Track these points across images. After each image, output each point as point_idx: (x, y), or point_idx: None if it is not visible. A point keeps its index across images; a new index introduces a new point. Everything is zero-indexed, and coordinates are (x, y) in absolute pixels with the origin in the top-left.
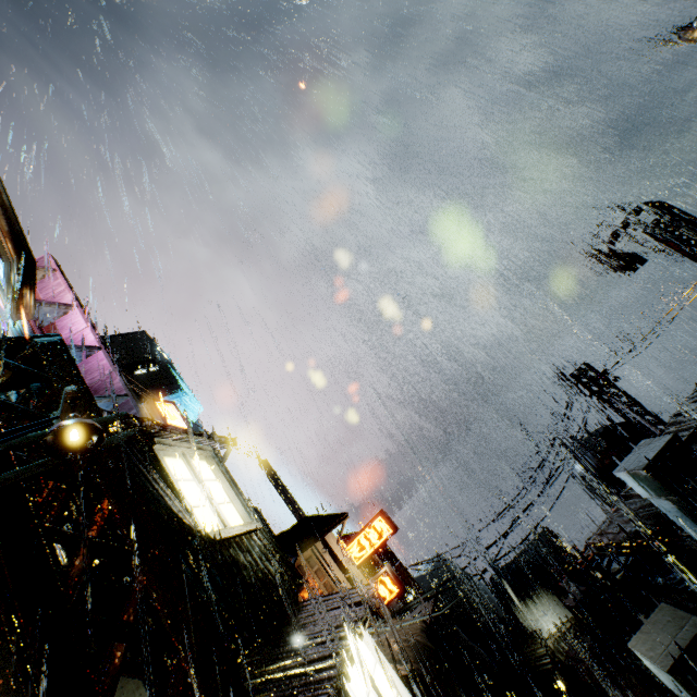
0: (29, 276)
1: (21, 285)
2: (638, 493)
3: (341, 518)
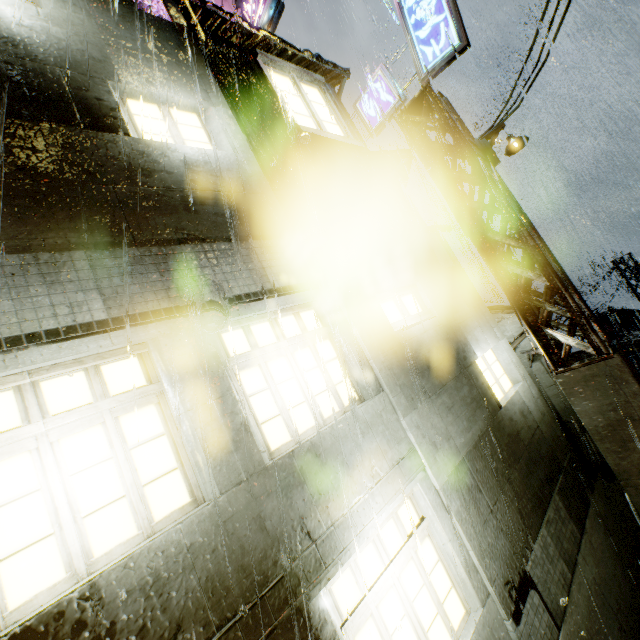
0: (459, 55)
1: (450, 61)
2: None
3: None
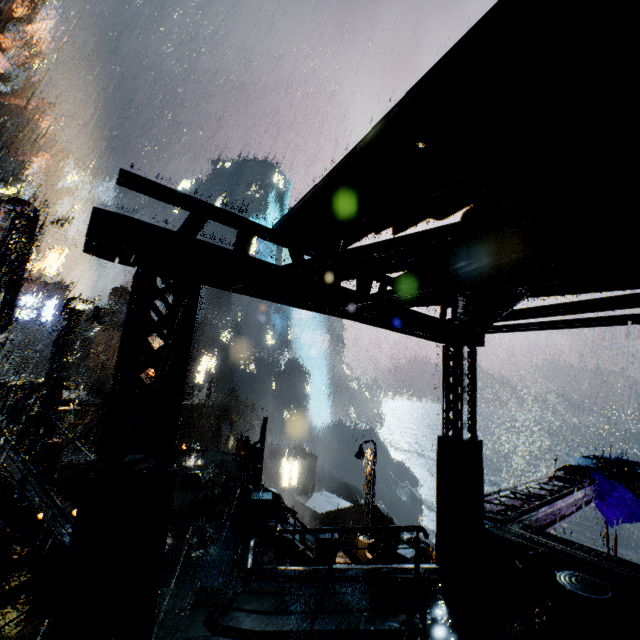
0: None
1: None
2: (33, 379)
3: (154, 336)
